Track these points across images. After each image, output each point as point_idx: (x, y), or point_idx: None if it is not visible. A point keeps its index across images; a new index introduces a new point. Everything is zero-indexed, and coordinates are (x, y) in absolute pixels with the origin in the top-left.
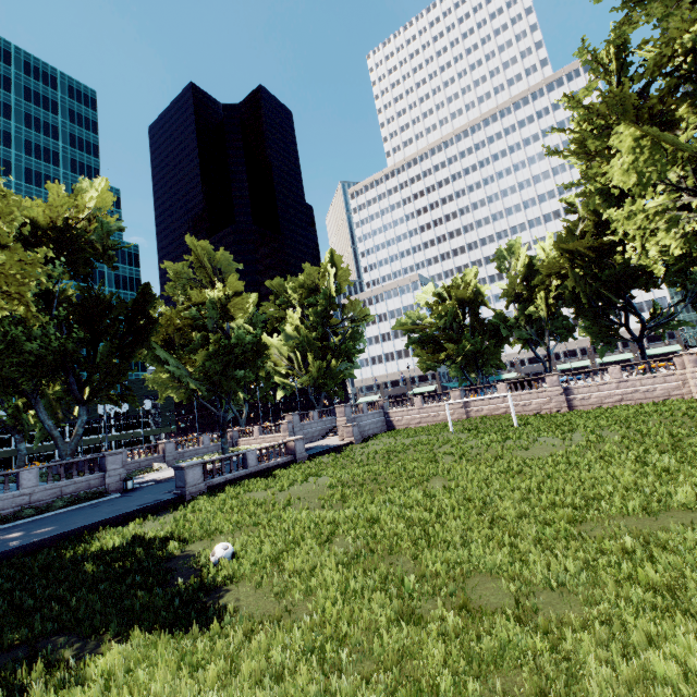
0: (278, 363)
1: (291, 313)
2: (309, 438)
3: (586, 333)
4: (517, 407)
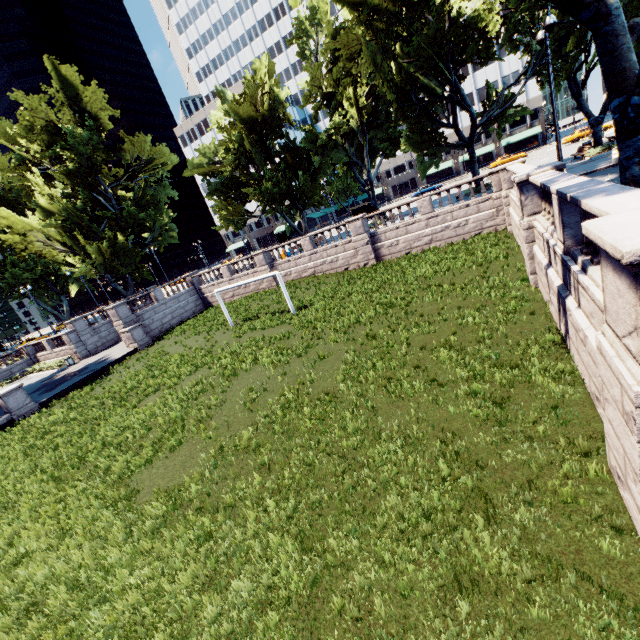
0: (45, 253)
1: (32, 177)
2: (114, 339)
3: (408, 146)
4: (325, 266)
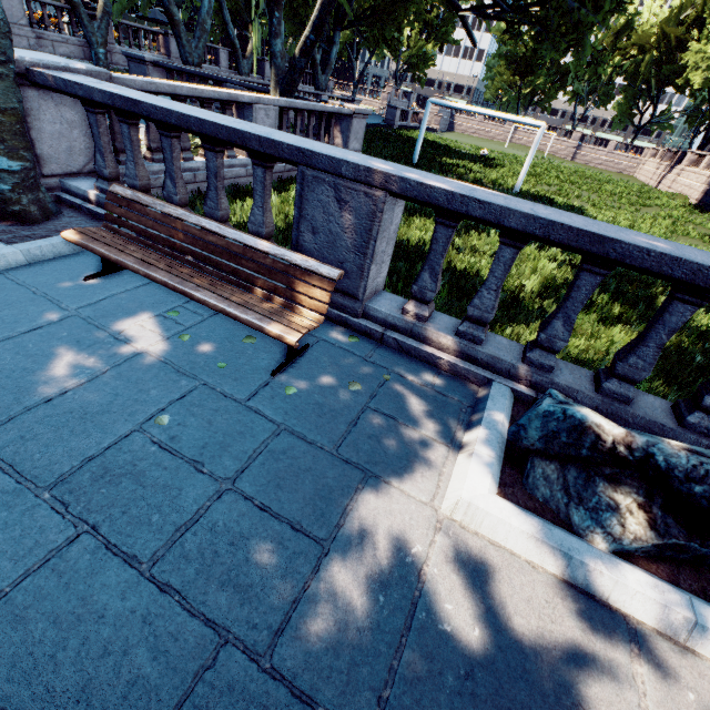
0: None
1: None
2: None
3: (617, 109)
4: (544, 147)
